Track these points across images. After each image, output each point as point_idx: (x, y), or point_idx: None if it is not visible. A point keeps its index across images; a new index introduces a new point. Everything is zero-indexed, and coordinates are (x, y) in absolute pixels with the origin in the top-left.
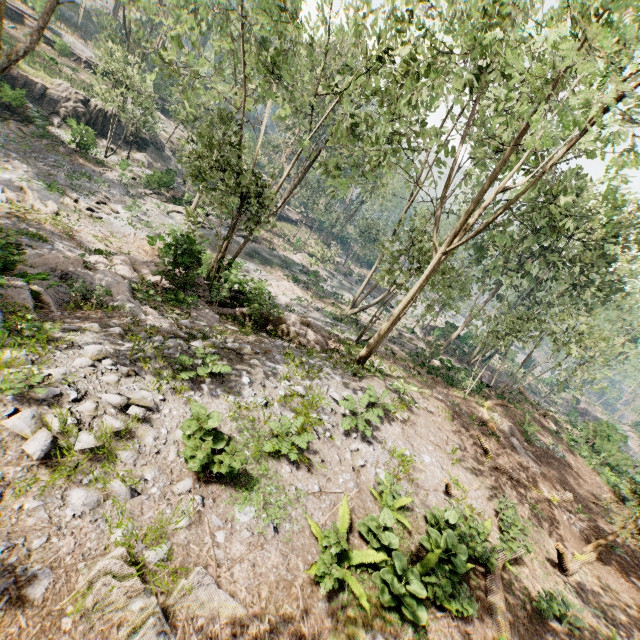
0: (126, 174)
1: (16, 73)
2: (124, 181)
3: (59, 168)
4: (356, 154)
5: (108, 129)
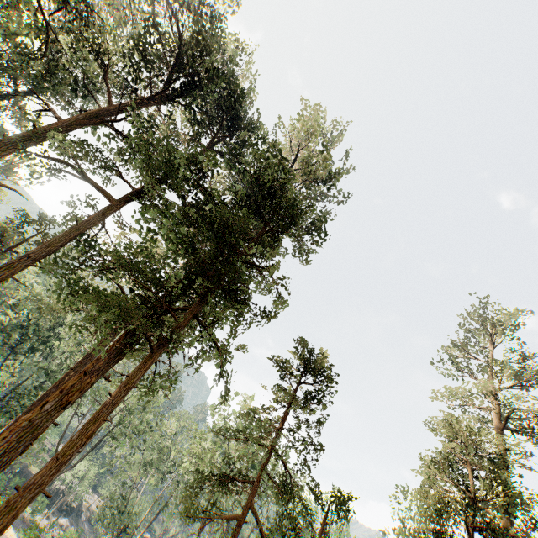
0: (50, 531)
1: (26, 469)
2: (46, 537)
3: (16, 525)
4: (174, 498)
5: (54, 500)
